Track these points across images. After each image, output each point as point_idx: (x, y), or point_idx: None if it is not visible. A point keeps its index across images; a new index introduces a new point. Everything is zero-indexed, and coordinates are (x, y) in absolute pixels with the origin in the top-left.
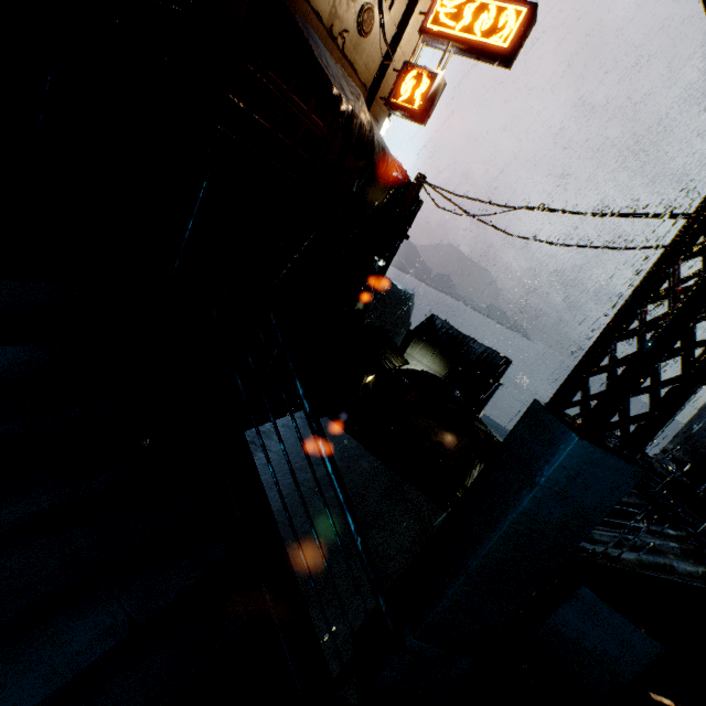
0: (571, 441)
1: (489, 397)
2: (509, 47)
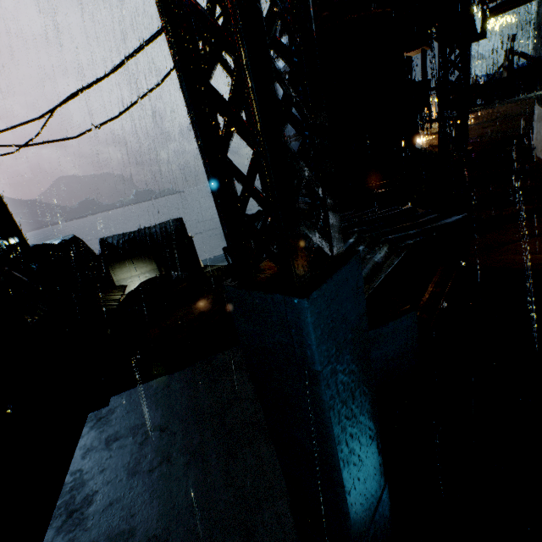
0: (304, 308)
1: (194, 251)
2: None
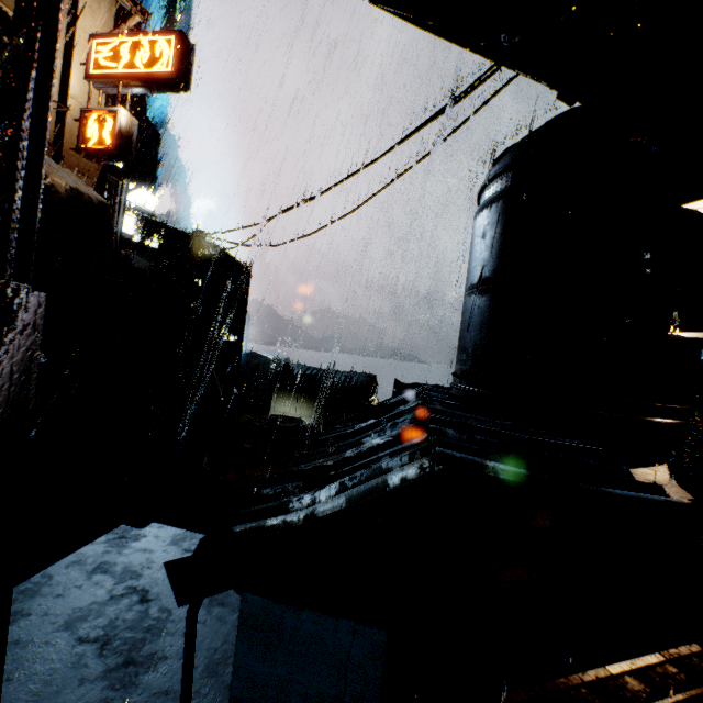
0: None
1: None
2: (173, 70)
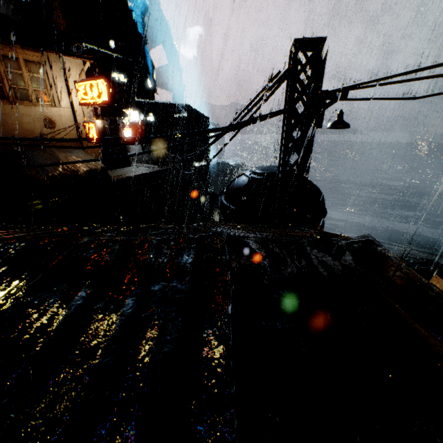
0: None
1: None
2: (108, 100)
